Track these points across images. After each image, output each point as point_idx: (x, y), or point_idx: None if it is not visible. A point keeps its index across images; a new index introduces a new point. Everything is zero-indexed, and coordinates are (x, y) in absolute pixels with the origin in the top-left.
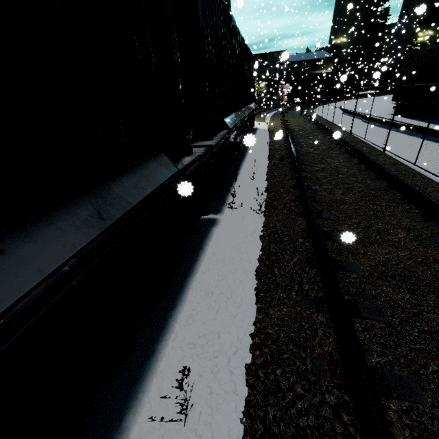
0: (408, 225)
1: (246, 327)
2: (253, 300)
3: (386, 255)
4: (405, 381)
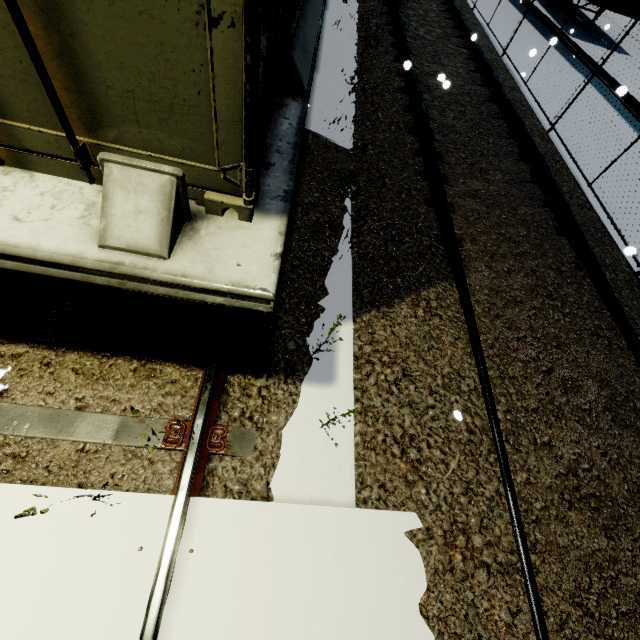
0: (434, 3)
1: (357, 6)
2: (359, 2)
3: (417, 6)
4: (406, 20)
